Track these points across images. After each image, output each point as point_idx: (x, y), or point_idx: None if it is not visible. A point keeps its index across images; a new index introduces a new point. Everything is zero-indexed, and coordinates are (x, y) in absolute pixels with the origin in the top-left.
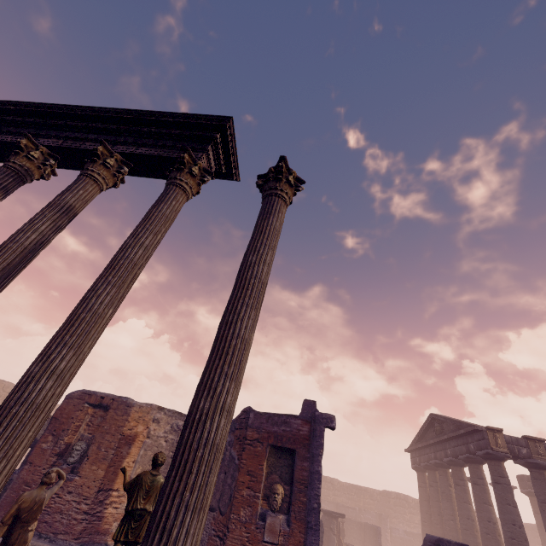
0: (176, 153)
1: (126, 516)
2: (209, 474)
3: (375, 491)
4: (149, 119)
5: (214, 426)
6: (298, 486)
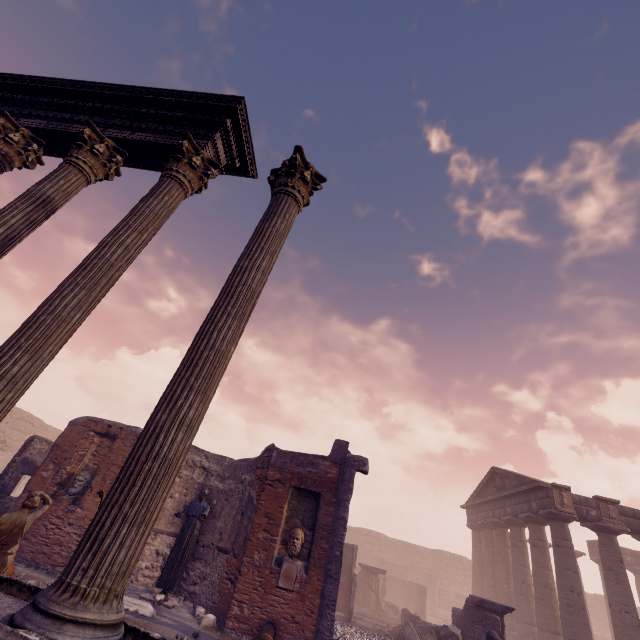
0: (176, 140)
1: None
2: (156, 489)
3: (426, 550)
4: (147, 97)
5: (169, 440)
6: (320, 532)
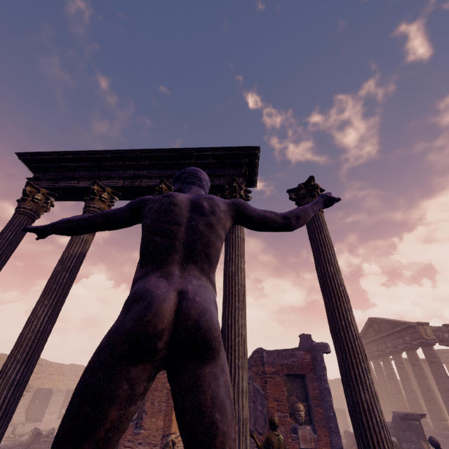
0: (221, 180)
1: None
2: (392, 447)
3: (329, 381)
4: (191, 154)
5: (379, 411)
6: (314, 402)
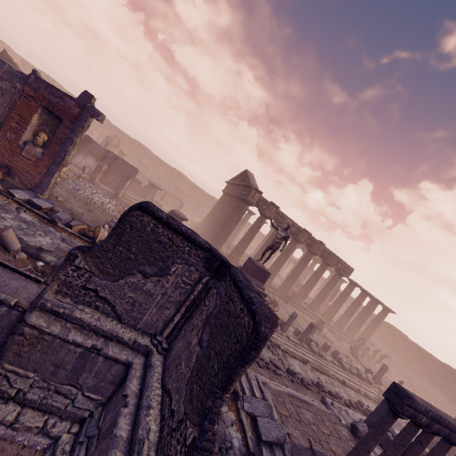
0: None
1: None
2: None
3: (207, 194)
4: None
5: None
6: (56, 140)
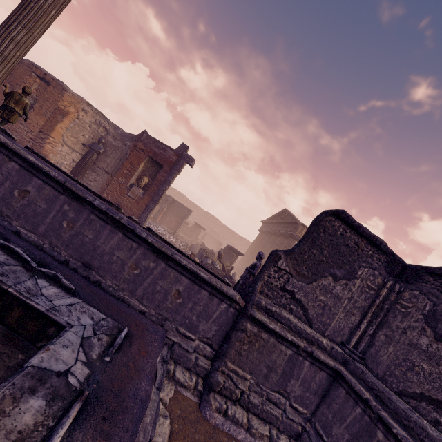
0: None
1: (3, 106)
2: None
3: (237, 235)
4: None
5: (4, 45)
6: (156, 182)
